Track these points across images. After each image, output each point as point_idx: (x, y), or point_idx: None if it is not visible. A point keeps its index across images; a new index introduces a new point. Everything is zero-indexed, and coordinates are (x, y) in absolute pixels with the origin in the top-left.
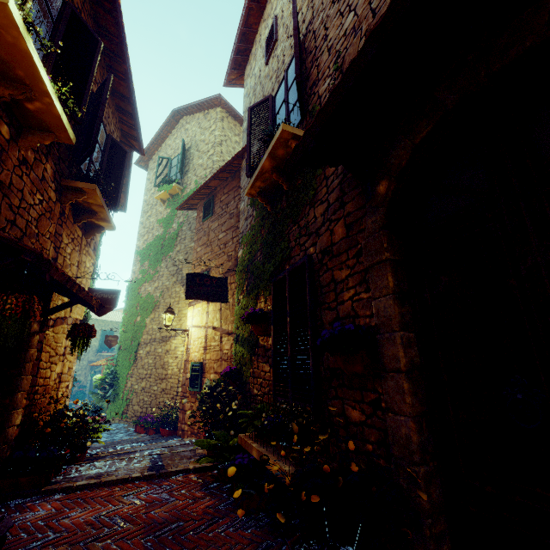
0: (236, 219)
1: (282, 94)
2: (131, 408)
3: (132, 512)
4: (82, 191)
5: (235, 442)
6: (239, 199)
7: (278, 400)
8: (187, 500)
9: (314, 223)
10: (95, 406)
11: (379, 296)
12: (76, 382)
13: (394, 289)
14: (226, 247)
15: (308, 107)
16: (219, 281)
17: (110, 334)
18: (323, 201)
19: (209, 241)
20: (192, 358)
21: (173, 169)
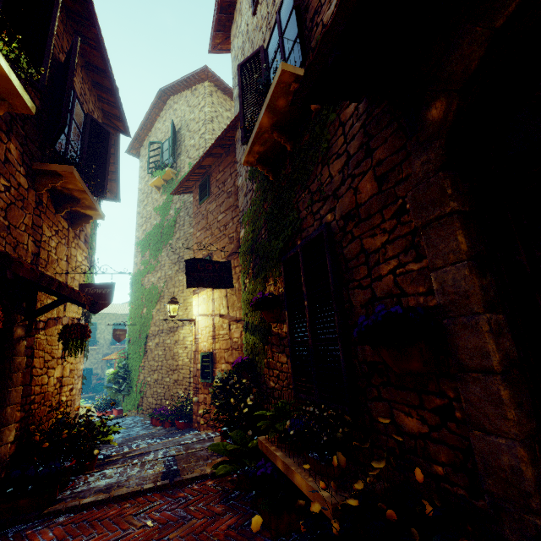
0: (235, 197)
1: (275, 42)
2: (146, 400)
3: (143, 539)
4: (58, 174)
5: (254, 443)
6: (236, 176)
7: (300, 398)
8: (206, 518)
9: (330, 183)
10: (111, 399)
11: (443, 266)
12: (93, 375)
13: (469, 252)
14: (226, 229)
15: (309, 45)
16: (222, 265)
17: (122, 327)
18: (340, 154)
19: (208, 225)
20: (202, 348)
21: (165, 154)
